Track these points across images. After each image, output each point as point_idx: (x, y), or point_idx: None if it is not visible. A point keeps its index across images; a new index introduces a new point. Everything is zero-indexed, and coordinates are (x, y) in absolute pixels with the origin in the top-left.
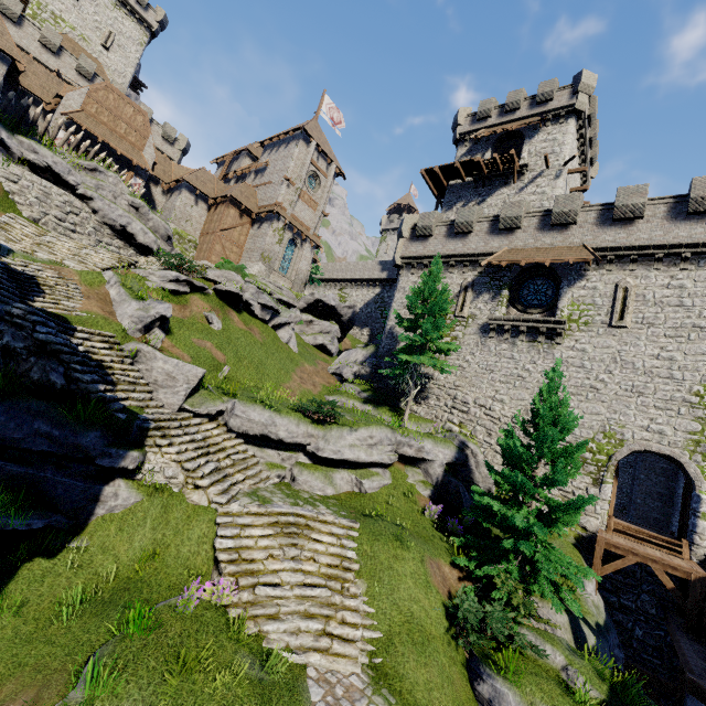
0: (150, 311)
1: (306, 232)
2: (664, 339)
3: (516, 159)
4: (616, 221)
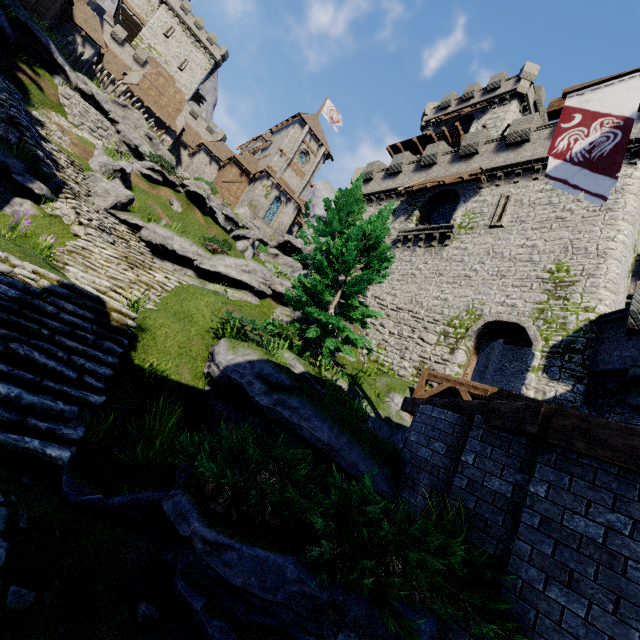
0: (114, 163)
1: (291, 194)
2: (531, 231)
3: (462, 132)
4: (508, 146)
